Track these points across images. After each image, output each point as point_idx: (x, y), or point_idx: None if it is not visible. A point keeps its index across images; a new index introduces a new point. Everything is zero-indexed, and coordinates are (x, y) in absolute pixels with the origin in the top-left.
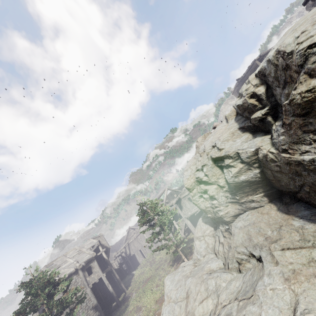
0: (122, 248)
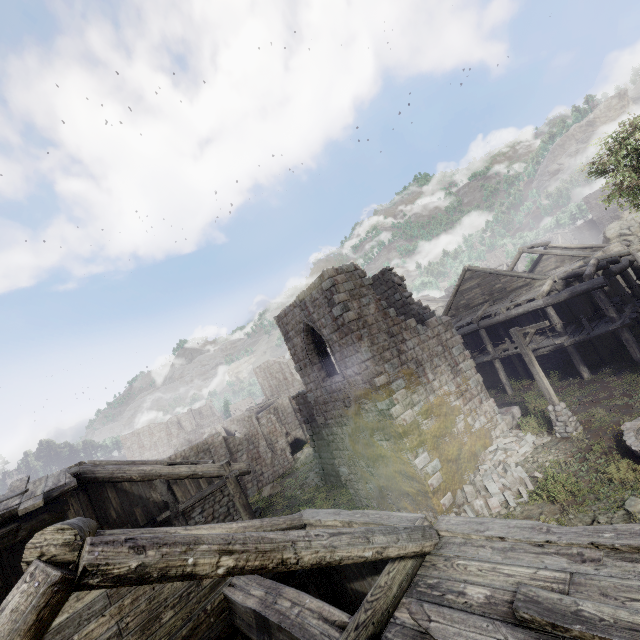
0: None
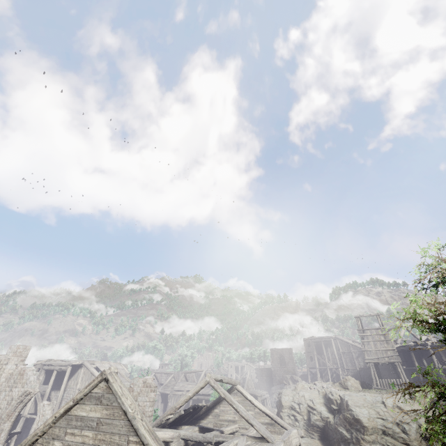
0: None
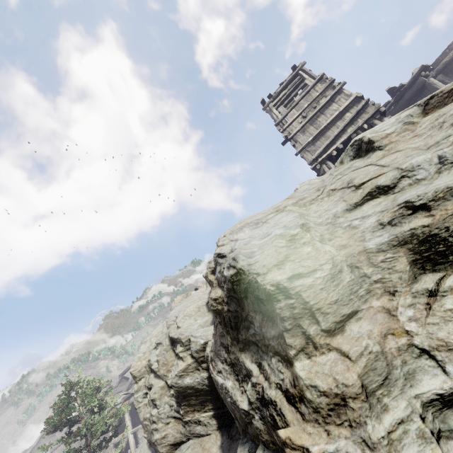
0: None
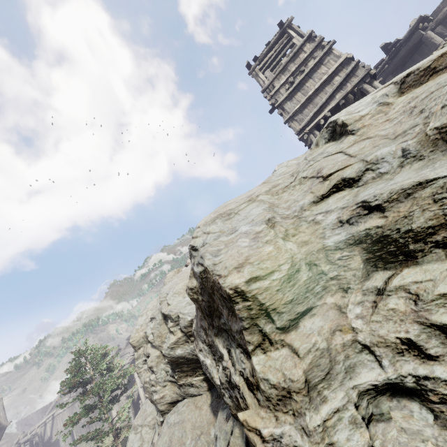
0: (38, 426)
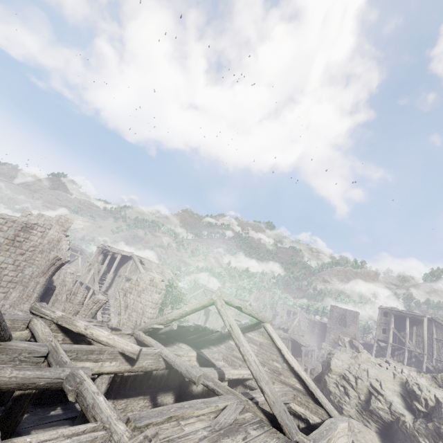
0: None
